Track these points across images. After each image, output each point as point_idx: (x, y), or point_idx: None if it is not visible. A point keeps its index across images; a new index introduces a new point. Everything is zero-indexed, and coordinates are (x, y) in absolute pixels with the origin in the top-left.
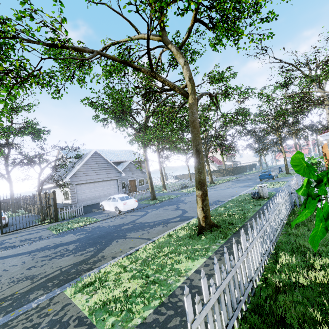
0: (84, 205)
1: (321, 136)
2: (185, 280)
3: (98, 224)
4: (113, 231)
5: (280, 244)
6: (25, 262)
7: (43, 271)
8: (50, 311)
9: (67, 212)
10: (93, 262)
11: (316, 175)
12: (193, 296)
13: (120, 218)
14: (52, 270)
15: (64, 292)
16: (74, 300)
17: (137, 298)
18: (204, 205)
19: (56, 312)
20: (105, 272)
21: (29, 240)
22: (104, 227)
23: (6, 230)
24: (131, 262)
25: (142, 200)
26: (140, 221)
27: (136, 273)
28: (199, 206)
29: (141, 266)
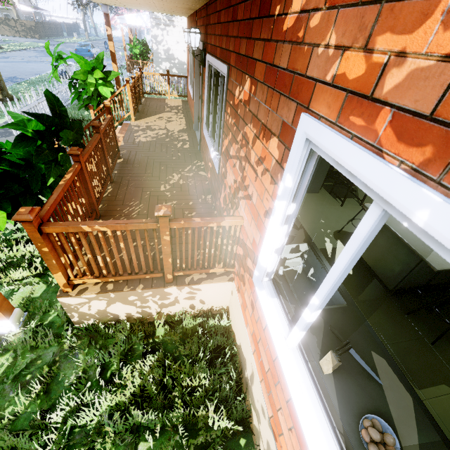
0: None
1: (118, 18)
2: None
3: None
4: None
5: (68, 107)
6: None
7: None
8: None
9: None
10: None
11: (56, 56)
12: (6, 130)
13: None
14: None
15: None
16: None
17: None
18: None
19: None
20: None
21: None
22: None
23: None
24: None
25: None
26: None
27: None
28: None
29: None
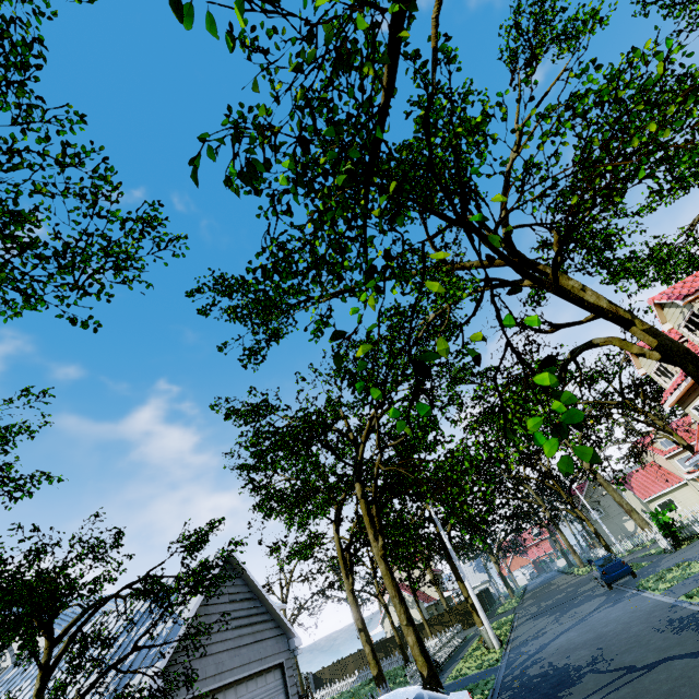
0: None
1: None
2: None
3: None
4: None
5: None
6: None
7: None
8: None
9: None
10: None
11: None
12: None
13: None
14: None
15: None
16: None
17: None
18: None
19: None
20: None
21: None
22: None
23: None
24: None
25: None
26: None
27: None
28: None
29: None
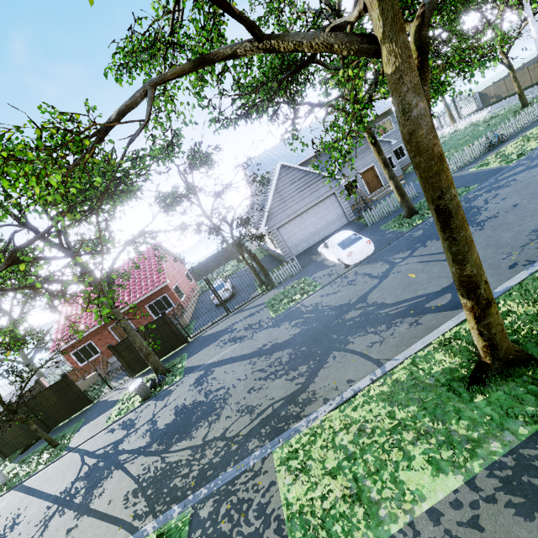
0: (300, 251)
1: None
2: (405, 527)
3: (317, 301)
4: (332, 324)
5: None
6: (247, 378)
7: (259, 402)
8: (260, 484)
9: (281, 273)
10: (303, 404)
11: None
12: None
13: (347, 283)
14: (266, 403)
15: (273, 453)
16: (279, 479)
17: (335, 523)
18: (483, 327)
19: (264, 492)
20: (312, 434)
21: (250, 328)
22: (323, 312)
23: (234, 303)
24: (341, 428)
25: (389, 219)
26: (375, 298)
27: (344, 460)
28: (471, 327)
29: (353, 444)
